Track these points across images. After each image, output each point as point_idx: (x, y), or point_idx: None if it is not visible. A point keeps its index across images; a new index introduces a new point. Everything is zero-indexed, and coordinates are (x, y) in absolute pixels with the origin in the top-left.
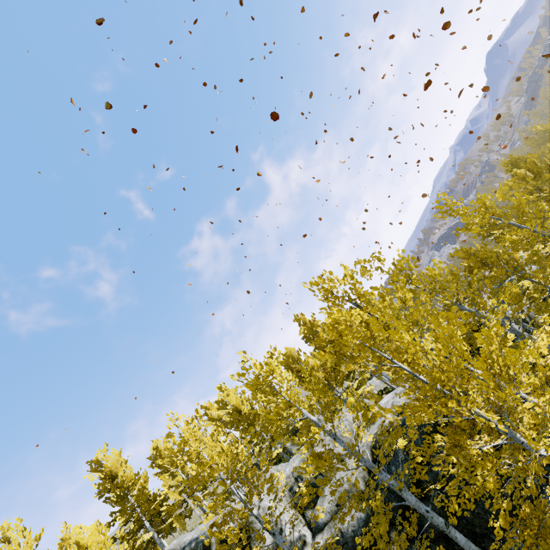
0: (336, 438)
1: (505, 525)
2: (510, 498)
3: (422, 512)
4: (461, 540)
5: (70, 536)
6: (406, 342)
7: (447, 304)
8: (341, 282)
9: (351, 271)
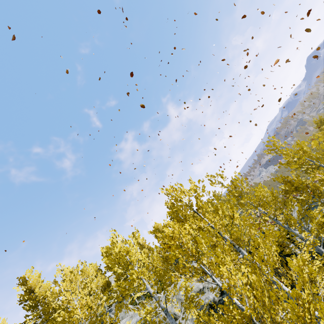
0: (167, 314)
1: None
2: None
3: None
4: None
5: None
6: (223, 272)
7: (266, 219)
8: (187, 193)
9: (196, 186)
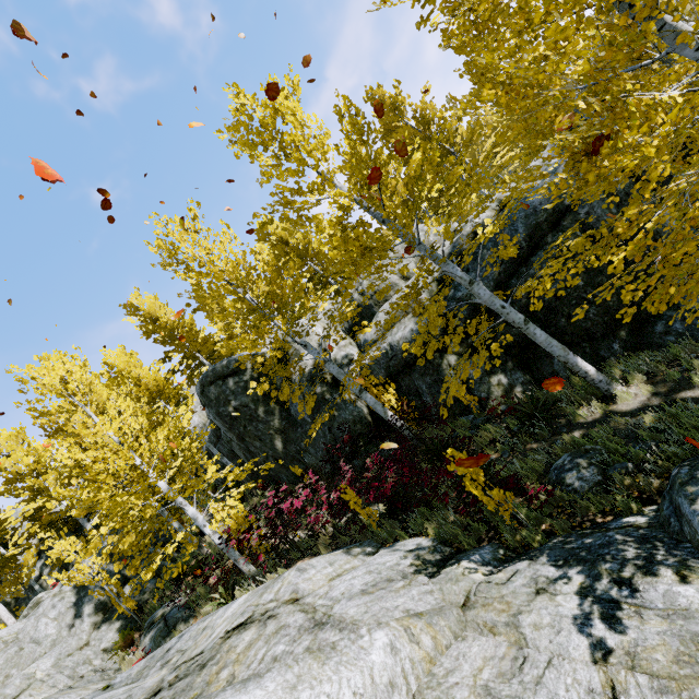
0: (386, 221)
1: (636, 255)
2: (631, 303)
3: (495, 309)
4: (541, 336)
5: None
6: None
7: None
8: None
9: None
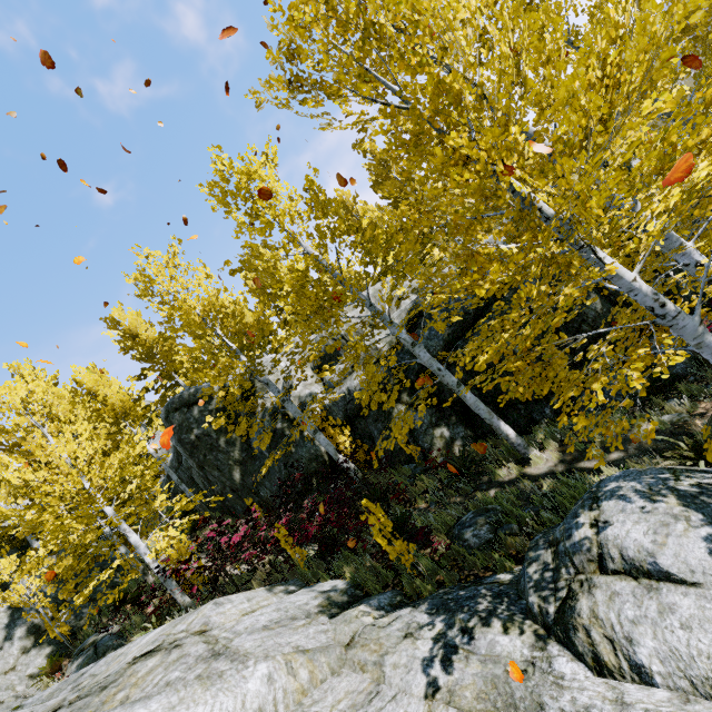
0: (343, 282)
1: (494, 359)
2: None
3: (433, 370)
4: (471, 399)
5: None
6: None
7: None
8: None
9: None
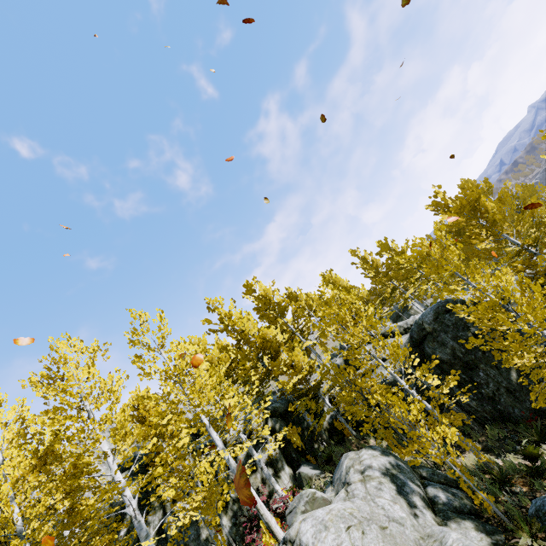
0: None
1: None
2: None
3: None
4: None
5: (222, 343)
6: None
7: None
8: None
9: None
